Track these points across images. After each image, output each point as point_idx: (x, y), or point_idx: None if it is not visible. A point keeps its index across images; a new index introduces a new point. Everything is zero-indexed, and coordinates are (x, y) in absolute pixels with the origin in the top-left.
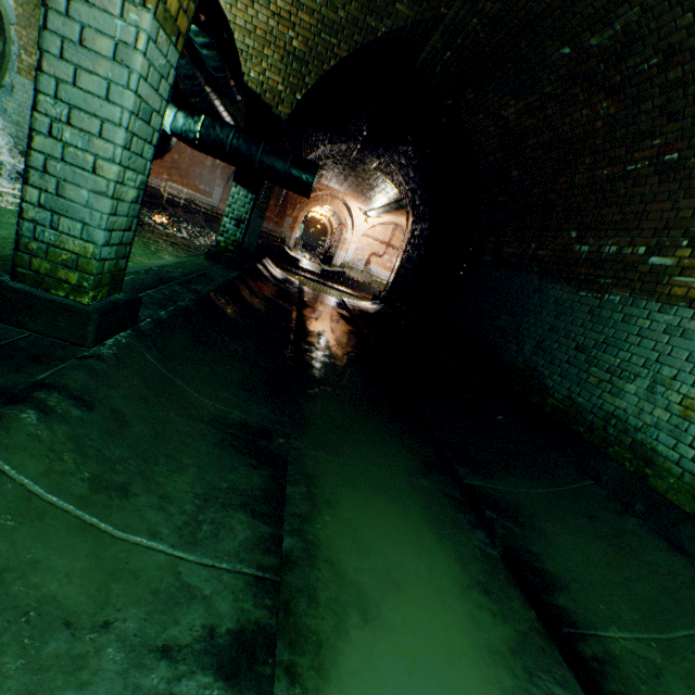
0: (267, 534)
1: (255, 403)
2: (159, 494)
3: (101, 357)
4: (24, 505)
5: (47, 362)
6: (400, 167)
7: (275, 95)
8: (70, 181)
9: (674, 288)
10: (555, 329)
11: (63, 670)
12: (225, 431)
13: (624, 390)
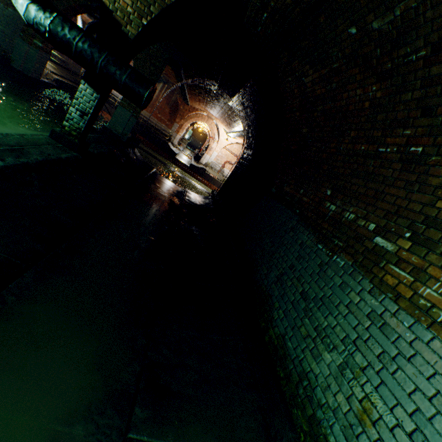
0: None
1: None
2: None
3: None
4: None
5: None
6: (243, 107)
7: (125, 14)
8: None
9: (388, 275)
10: (293, 268)
11: None
12: None
13: (322, 356)
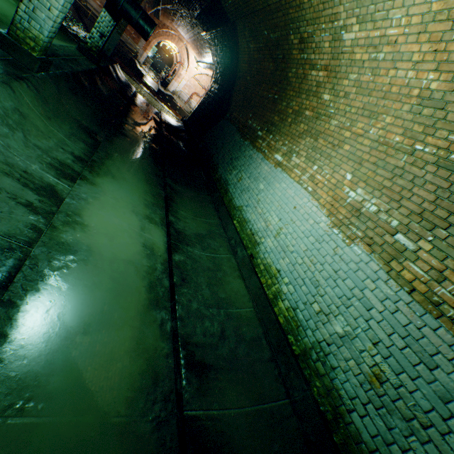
0: (90, 150)
1: (93, 124)
2: (59, 126)
3: (39, 78)
4: (29, 106)
5: (23, 72)
6: (214, 44)
7: None
8: (39, 9)
9: (257, 143)
10: (230, 151)
11: (43, 137)
12: (80, 125)
13: (233, 173)
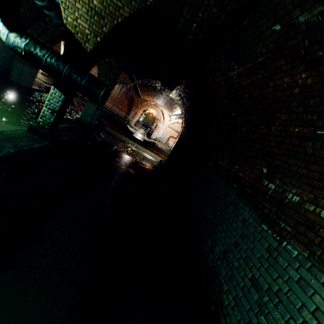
0: None
1: None
2: None
3: None
4: None
5: None
6: (180, 97)
7: (84, 35)
8: None
9: None
10: (239, 247)
11: None
12: None
13: None
